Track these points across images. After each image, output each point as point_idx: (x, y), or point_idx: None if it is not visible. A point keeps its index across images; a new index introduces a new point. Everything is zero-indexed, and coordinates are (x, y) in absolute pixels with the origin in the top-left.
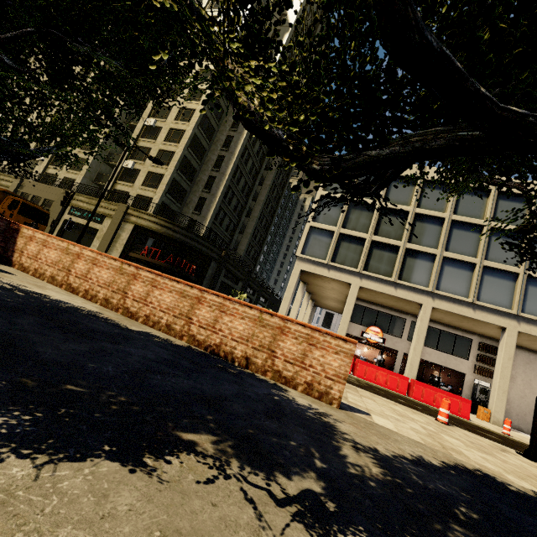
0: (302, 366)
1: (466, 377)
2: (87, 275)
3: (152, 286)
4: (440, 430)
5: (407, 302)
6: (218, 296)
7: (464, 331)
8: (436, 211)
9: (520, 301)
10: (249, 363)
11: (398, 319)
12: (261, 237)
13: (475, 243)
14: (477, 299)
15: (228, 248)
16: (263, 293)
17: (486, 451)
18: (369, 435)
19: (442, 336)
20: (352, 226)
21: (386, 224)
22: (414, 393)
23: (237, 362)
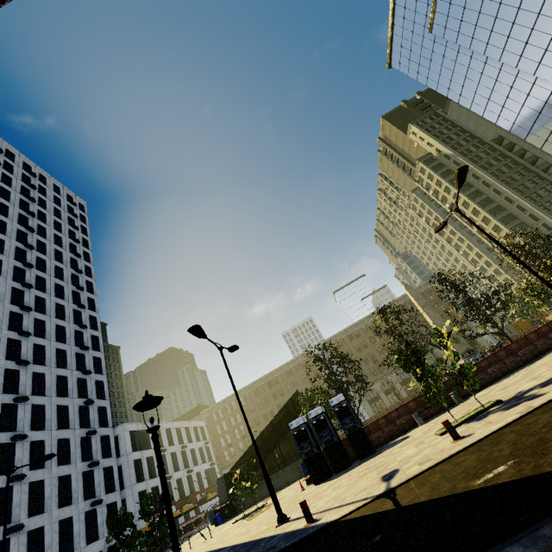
0: None
1: None
2: None
3: None
4: None
5: None
6: None
7: None
8: None
9: None
10: None
11: None
12: None
13: None
14: None
15: None
16: None
17: None
18: None
19: None
20: None
21: None
22: None
23: None
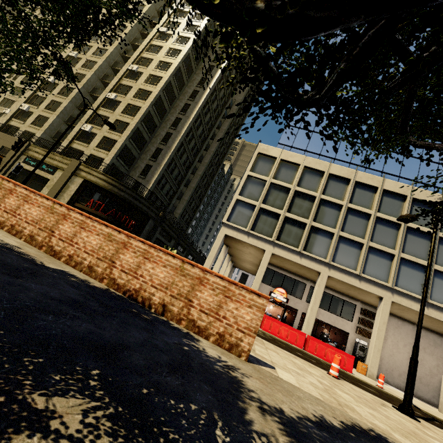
0: (216, 317)
1: (349, 336)
2: (16, 211)
3: (80, 227)
4: (333, 385)
5: (308, 270)
6: (144, 243)
7: (350, 298)
8: (337, 198)
9: (395, 277)
10: (165, 310)
11: (300, 283)
12: (195, 205)
13: (364, 228)
14: (362, 273)
15: (166, 210)
16: (192, 252)
17: (371, 406)
18: (275, 392)
19: (333, 300)
20: (271, 203)
21: (297, 204)
22: (309, 348)
23: (154, 308)
